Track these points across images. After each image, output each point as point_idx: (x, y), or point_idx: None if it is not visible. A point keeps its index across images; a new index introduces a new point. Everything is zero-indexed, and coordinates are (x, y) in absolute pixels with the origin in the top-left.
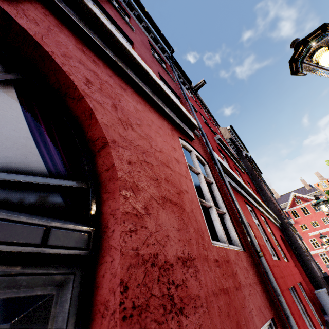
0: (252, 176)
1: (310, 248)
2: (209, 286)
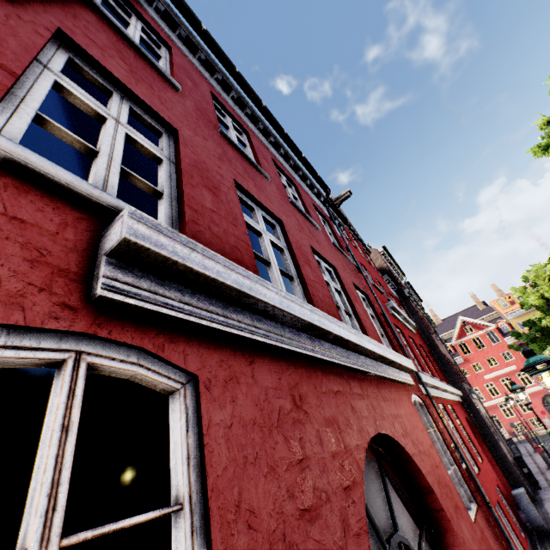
0: (420, 326)
1: (486, 397)
2: None
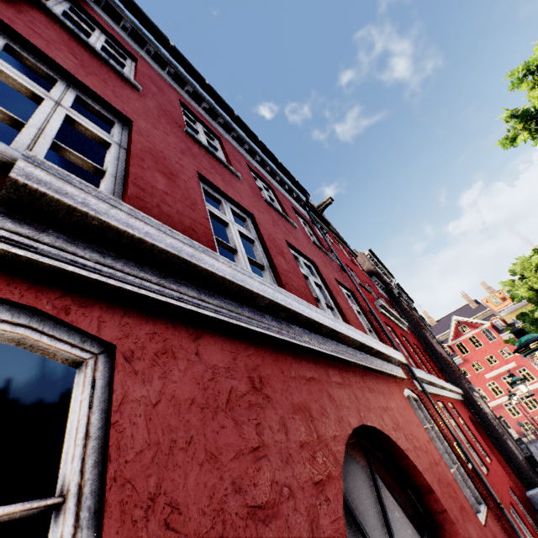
0: (413, 325)
1: (490, 397)
2: None
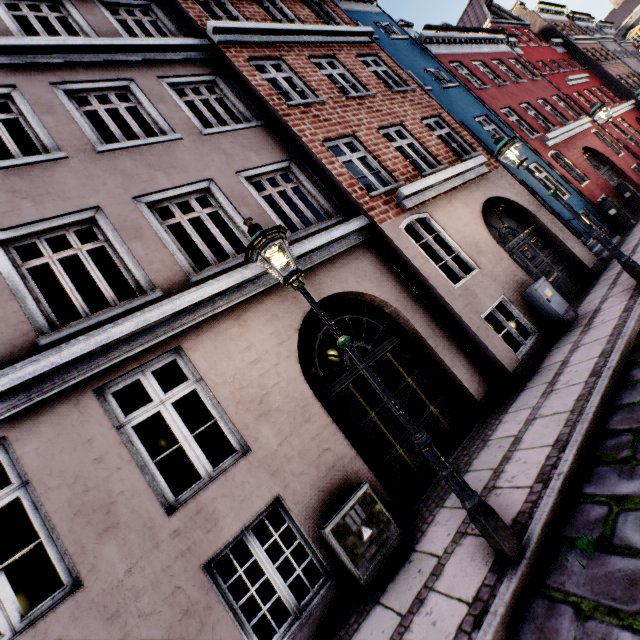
0: (591, 66)
1: None
2: (623, 163)
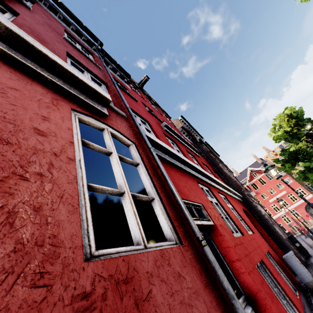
0: (209, 158)
1: (273, 213)
2: None
